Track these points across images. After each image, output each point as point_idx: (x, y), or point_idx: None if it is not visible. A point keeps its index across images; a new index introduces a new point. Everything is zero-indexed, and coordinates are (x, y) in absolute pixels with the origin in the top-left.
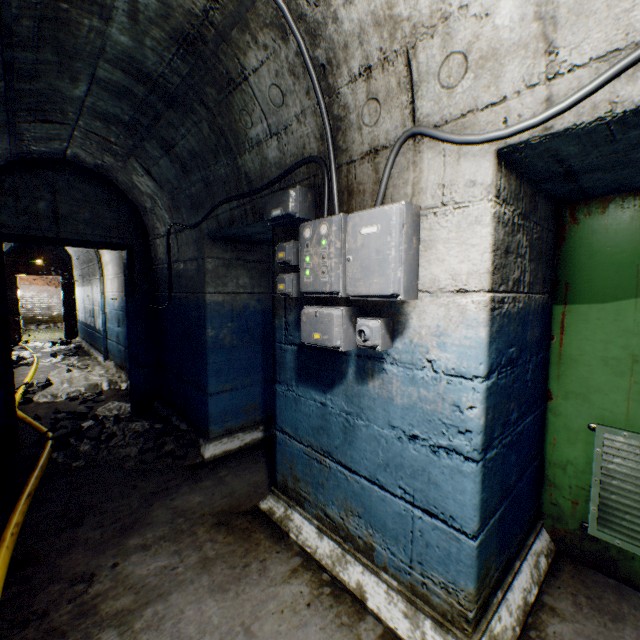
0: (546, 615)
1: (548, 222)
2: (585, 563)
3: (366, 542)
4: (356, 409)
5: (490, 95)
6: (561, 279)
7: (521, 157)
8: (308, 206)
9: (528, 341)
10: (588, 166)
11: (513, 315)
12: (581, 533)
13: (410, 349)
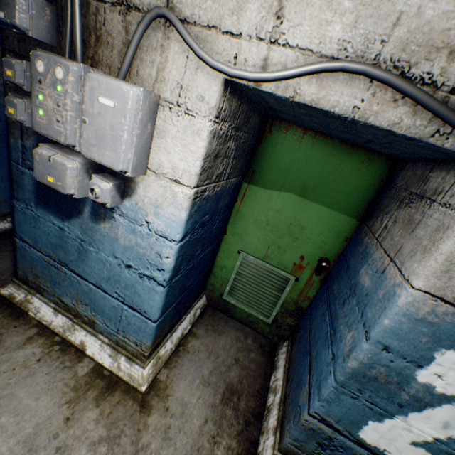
0: (191, 338)
1: (255, 129)
2: (218, 309)
3: (91, 319)
4: (90, 239)
5: (232, 23)
6: (252, 167)
7: (243, 89)
8: (47, 26)
9: (220, 208)
10: (281, 110)
11: (212, 196)
12: (220, 297)
13: (135, 209)
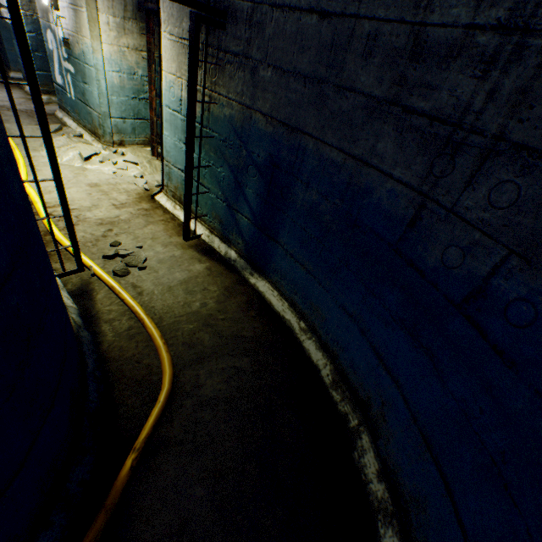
0: None
1: None
2: None
3: None
4: None
5: None
6: None
7: None
8: None
9: None
10: None
11: None
12: None
13: None
